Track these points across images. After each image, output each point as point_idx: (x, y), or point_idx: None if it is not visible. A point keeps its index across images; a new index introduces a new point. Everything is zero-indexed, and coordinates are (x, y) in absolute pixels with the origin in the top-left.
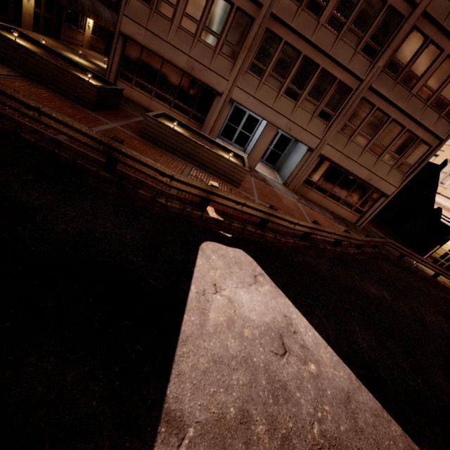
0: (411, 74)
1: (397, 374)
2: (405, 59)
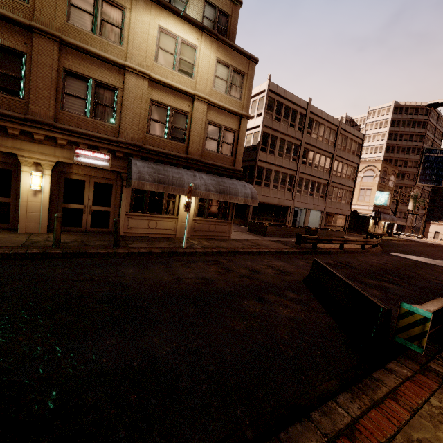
0: (339, 172)
1: (438, 258)
2: (335, 169)
